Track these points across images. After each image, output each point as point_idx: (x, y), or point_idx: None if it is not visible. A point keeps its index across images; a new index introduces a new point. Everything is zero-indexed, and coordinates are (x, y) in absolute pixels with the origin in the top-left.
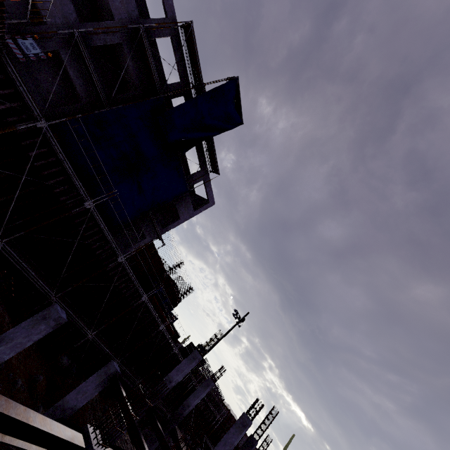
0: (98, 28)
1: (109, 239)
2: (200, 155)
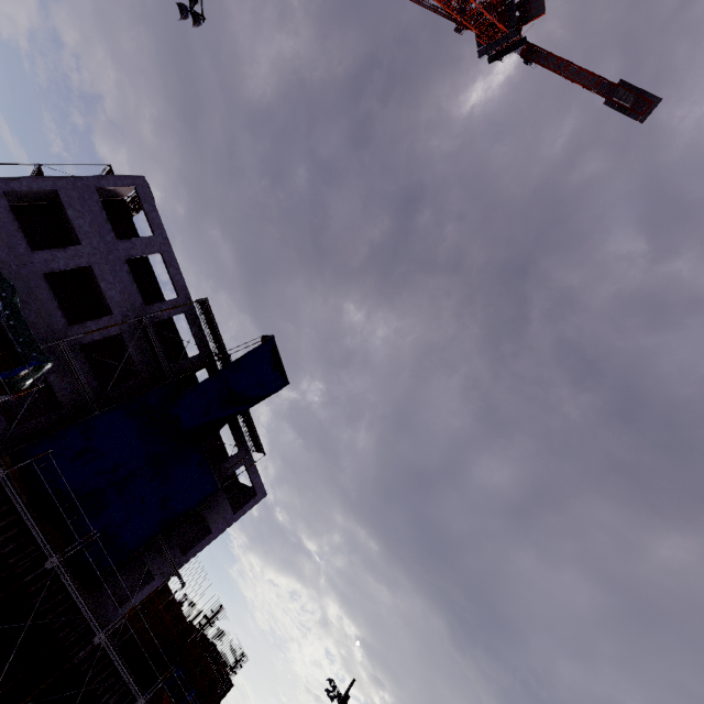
0: (90, 332)
1: (83, 605)
2: (236, 432)
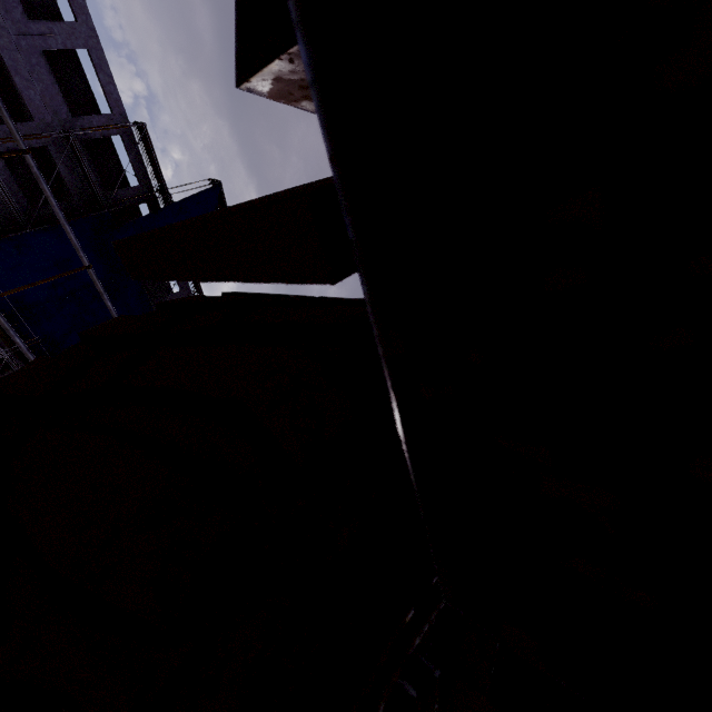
0: (9, 141)
1: None
2: None
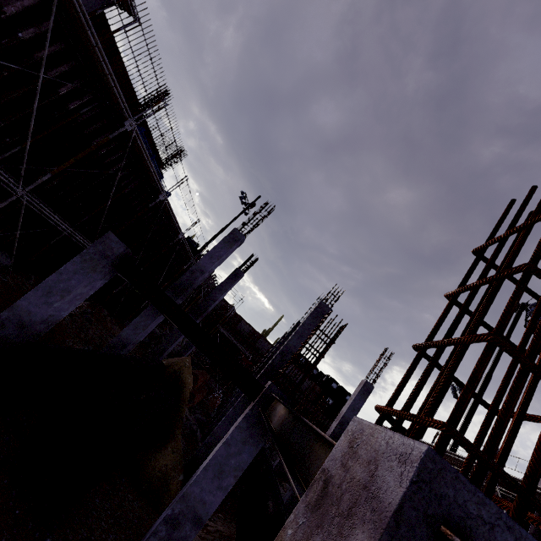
0: None
1: None
2: None
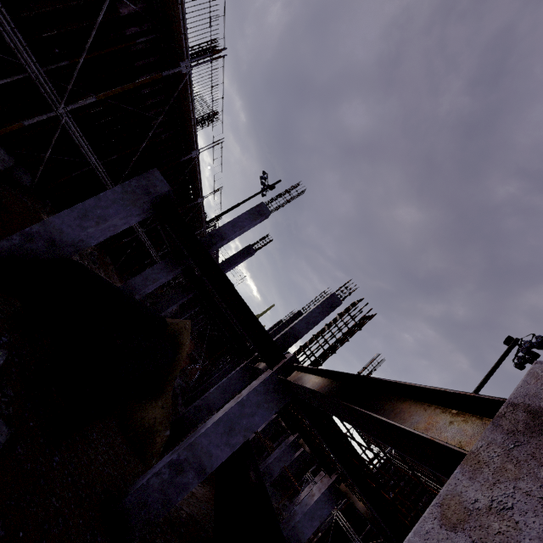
0: None
1: None
2: None
